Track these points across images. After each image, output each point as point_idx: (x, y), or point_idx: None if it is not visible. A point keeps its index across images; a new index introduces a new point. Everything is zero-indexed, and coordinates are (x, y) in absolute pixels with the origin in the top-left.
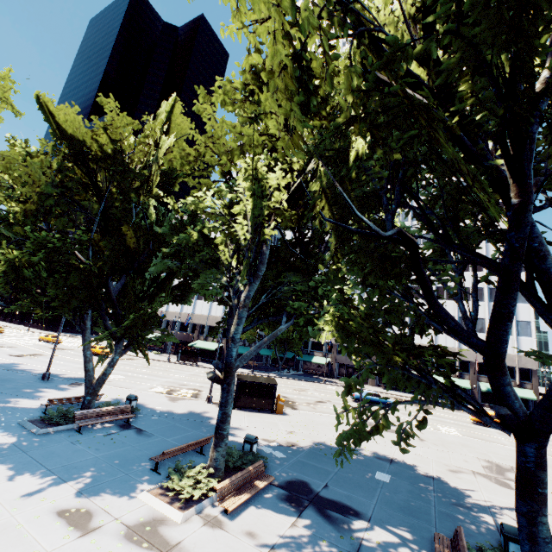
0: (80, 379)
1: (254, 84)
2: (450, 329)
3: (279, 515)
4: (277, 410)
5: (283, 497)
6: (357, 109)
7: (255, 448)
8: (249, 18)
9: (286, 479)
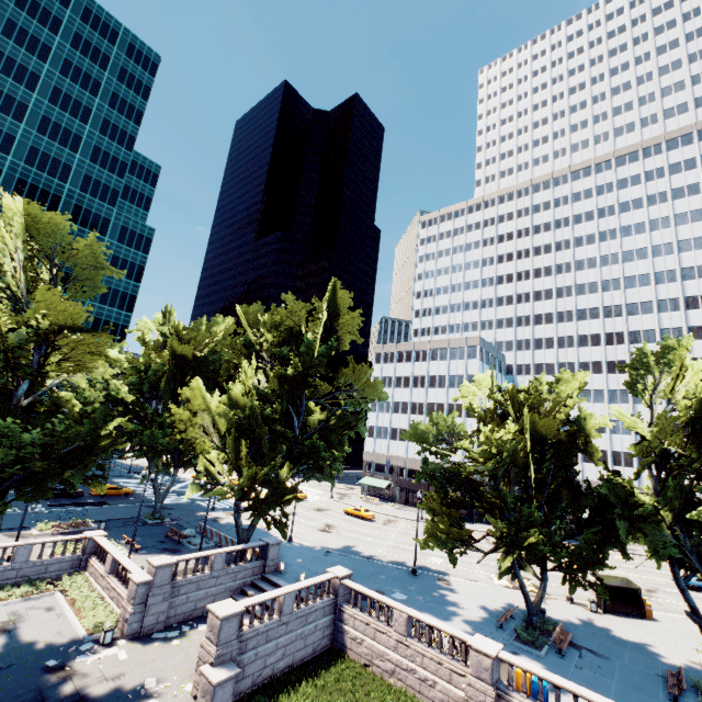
0: (424, 568)
1: None
2: None
3: None
4: (646, 616)
5: None
6: None
7: None
8: None
9: None
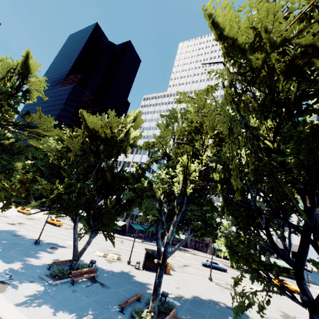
0: (53, 243)
1: (193, 130)
2: (279, 254)
3: None
4: (166, 272)
5: None
6: (253, 172)
7: (167, 299)
8: (201, 114)
9: None
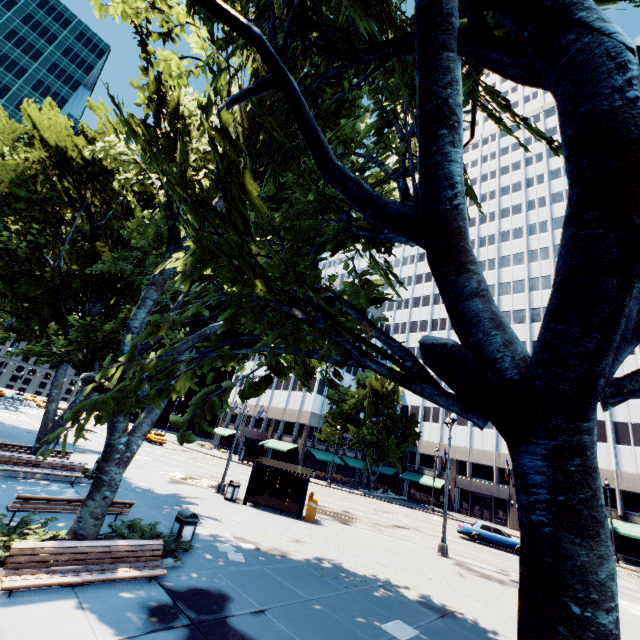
0: (96, 451)
1: None
2: (354, 202)
3: (99, 624)
4: (306, 516)
5: (151, 603)
6: None
7: (189, 532)
8: None
9: (199, 584)
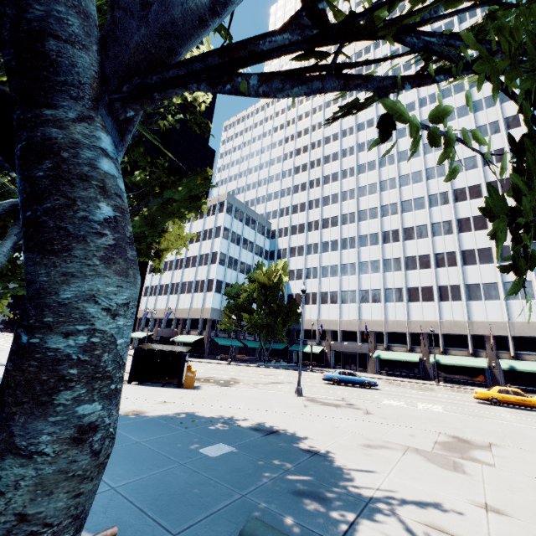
0: None
1: None
2: None
3: None
4: (185, 384)
5: None
6: None
7: None
8: None
9: None
